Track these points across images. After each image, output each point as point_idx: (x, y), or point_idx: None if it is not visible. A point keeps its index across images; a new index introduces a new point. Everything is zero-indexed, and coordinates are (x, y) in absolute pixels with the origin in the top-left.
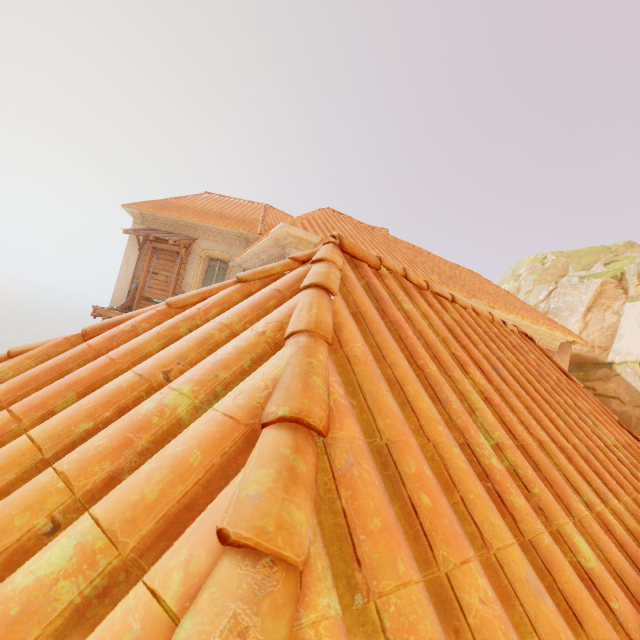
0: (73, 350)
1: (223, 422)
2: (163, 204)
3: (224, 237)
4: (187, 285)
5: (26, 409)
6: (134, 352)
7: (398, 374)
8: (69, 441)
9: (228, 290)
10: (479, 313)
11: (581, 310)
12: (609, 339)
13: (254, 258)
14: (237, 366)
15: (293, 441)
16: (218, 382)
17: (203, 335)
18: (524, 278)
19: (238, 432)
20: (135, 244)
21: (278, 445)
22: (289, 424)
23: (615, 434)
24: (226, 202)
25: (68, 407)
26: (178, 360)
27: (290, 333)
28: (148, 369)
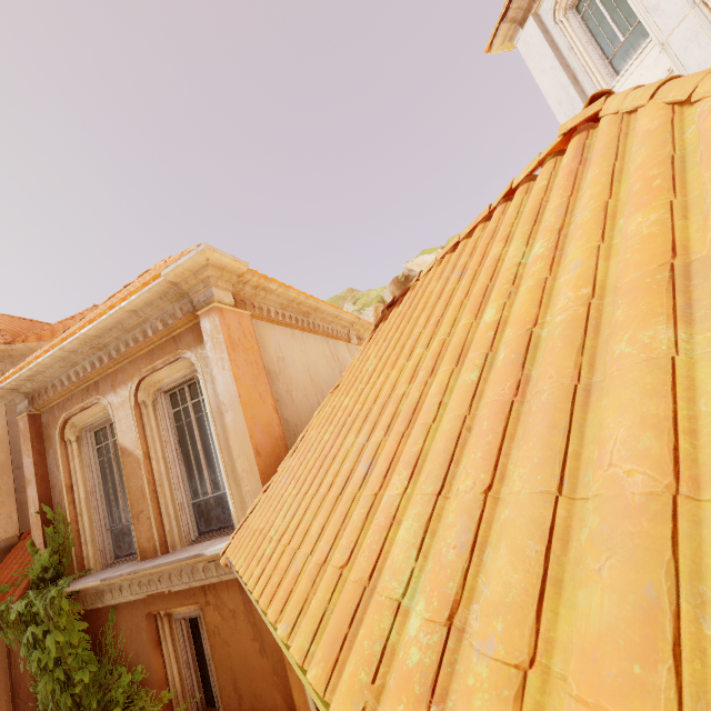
0: None
1: None
2: None
3: None
4: None
5: None
6: None
7: None
8: None
9: None
10: None
11: None
12: None
13: (77, 352)
14: None
15: None
16: None
17: None
18: None
19: None
20: None
21: None
22: None
23: None
24: None
25: None
26: None
27: None
28: None
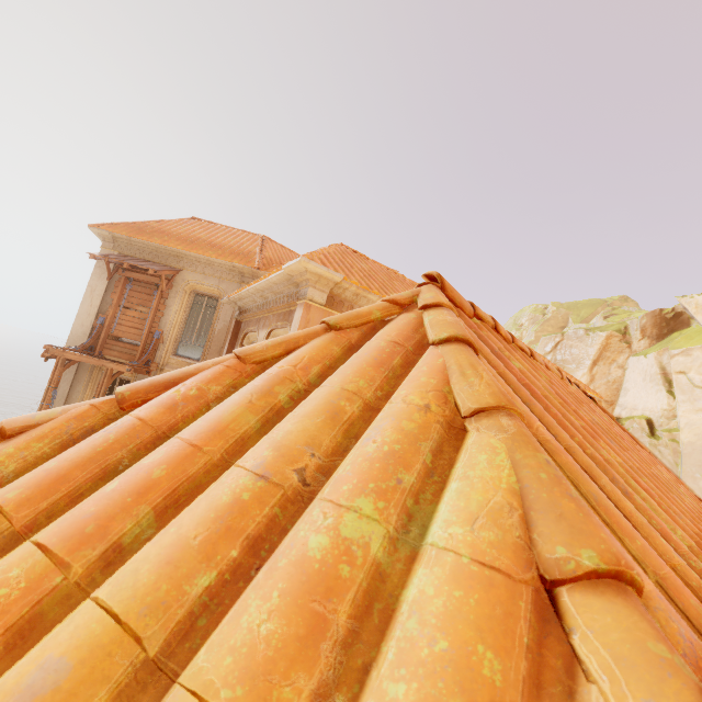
0: (117, 428)
1: (488, 580)
2: (141, 227)
3: (215, 270)
4: (167, 323)
5: (74, 543)
6: (225, 433)
7: (581, 461)
8: (184, 614)
9: (322, 340)
10: (551, 370)
11: (587, 363)
12: (615, 393)
13: (256, 295)
14: (419, 463)
15: (646, 622)
16: (406, 492)
17: (330, 408)
18: (526, 328)
19: (522, 599)
20: (103, 272)
21: (637, 635)
22: (608, 583)
23: (701, 508)
24: (217, 230)
25: (153, 538)
26: (310, 449)
27: (475, 410)
28: (272, 466)
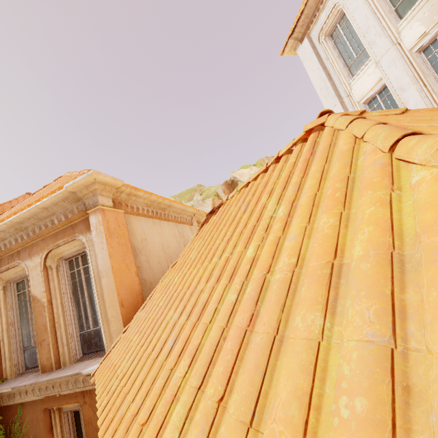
0: None
1: None
2: None
3: None
4: None
5: None
6: None
7: None
8: None
9: (378, 119)
10: None
11: None
12: None
13: (5, 232)
14: None
15: None
16: None
17: None
18: None
19: None
20: None
21: None
22: None
23: None
24: None
25: None
26: None
27: None
28: None
